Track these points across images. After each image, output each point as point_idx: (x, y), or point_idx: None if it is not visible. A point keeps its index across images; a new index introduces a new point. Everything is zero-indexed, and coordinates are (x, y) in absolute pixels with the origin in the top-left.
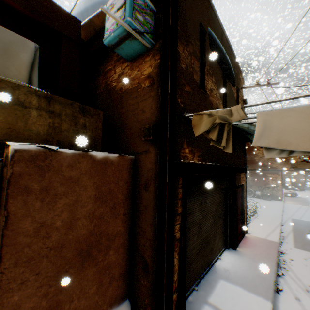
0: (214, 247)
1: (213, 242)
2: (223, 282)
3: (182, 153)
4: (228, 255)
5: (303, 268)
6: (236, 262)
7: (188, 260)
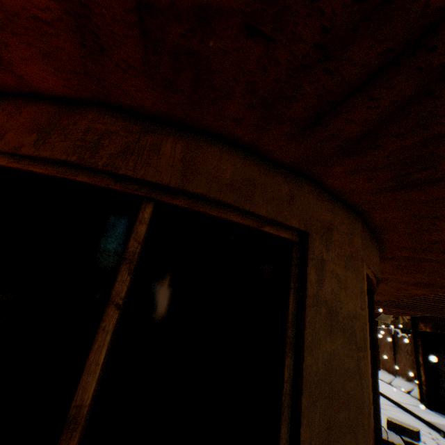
0: None
1: None
2: None
3: (418, 327)
4: None
5: None
6: None
7: None
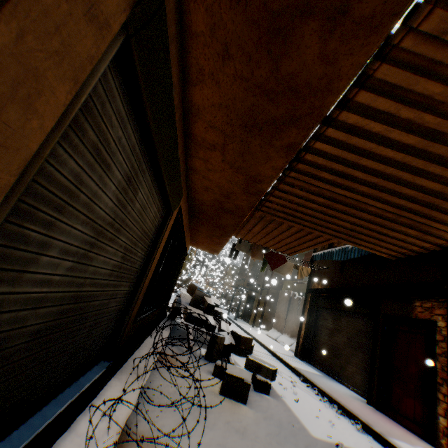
0: (346, 369)
1: (346, 363)
2: (319, 373)
3: (313, 285)
4: (355, 394)
5: (314, 403)
6: (340, 387)
7: (319, 346)
